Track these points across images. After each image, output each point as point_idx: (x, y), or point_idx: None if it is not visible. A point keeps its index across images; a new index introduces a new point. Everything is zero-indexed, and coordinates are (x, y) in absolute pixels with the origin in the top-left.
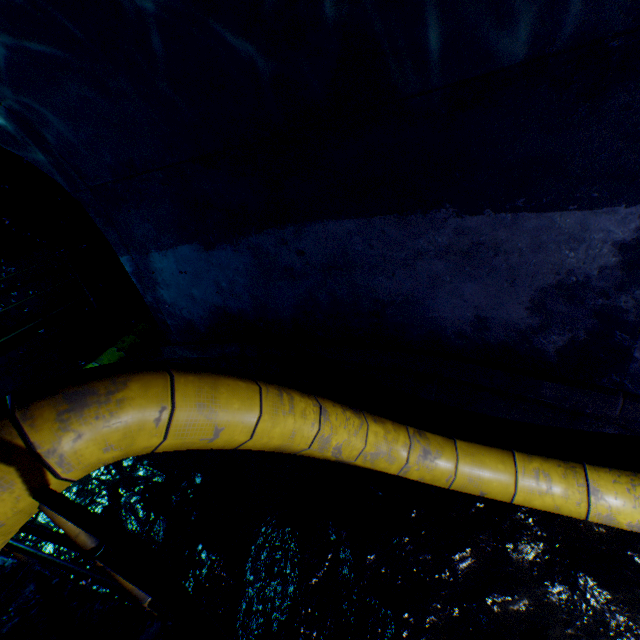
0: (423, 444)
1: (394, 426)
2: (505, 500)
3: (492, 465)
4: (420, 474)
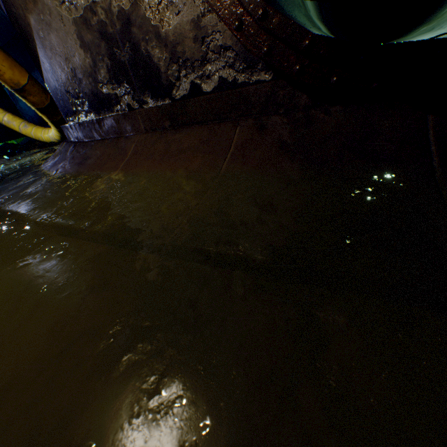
0: (27, 124)
1: (21, 119)
2: (44, 140)
3: (40, 130)
4: (26, 132)
